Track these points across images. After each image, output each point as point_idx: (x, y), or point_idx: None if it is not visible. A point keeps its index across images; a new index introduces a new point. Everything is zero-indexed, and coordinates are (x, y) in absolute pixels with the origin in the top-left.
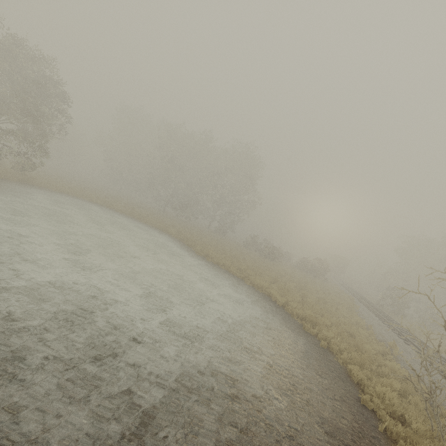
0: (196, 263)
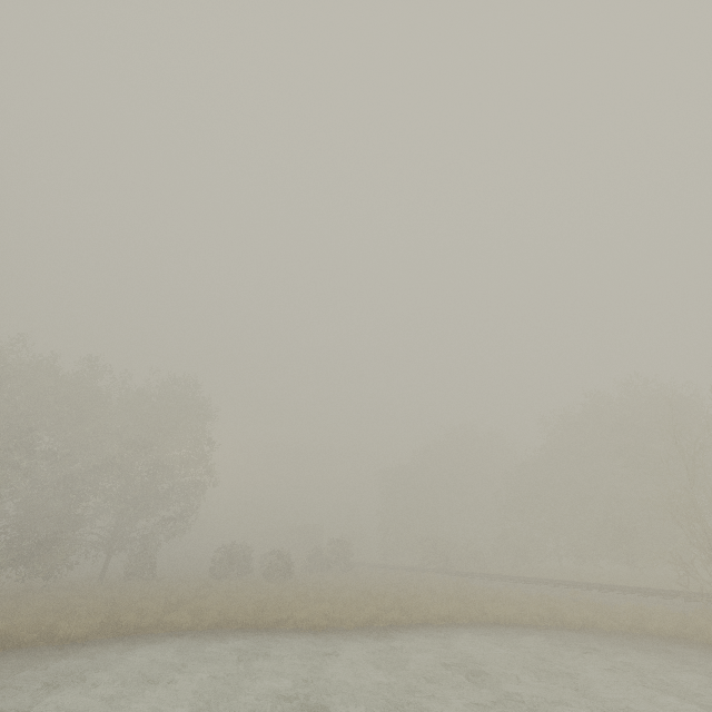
0: (380, 642)
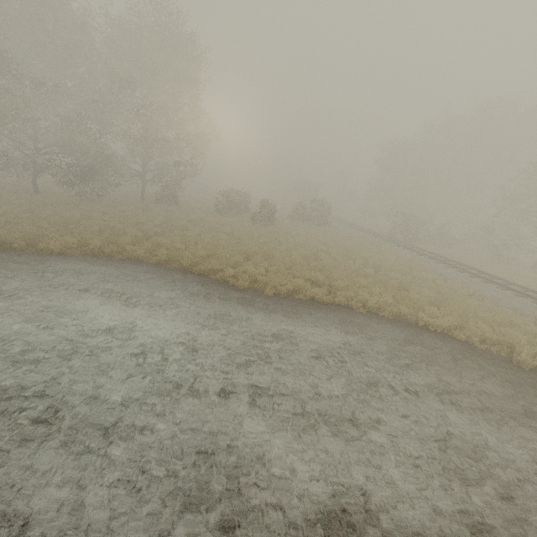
0: (282, 323)
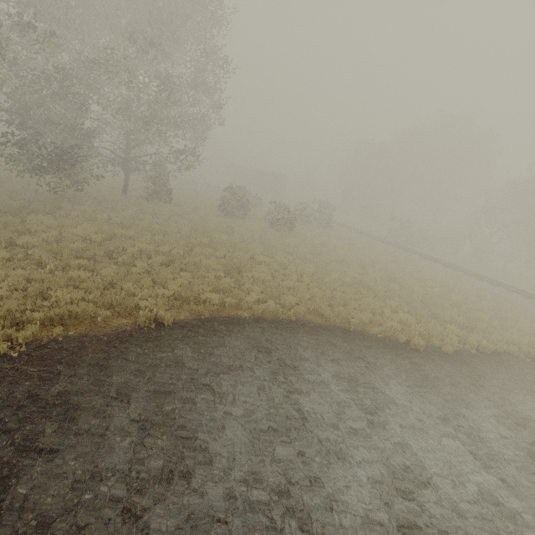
0: (519, 400)
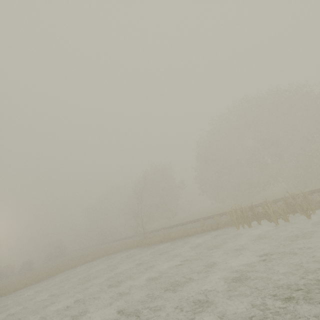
0: (38, 285)
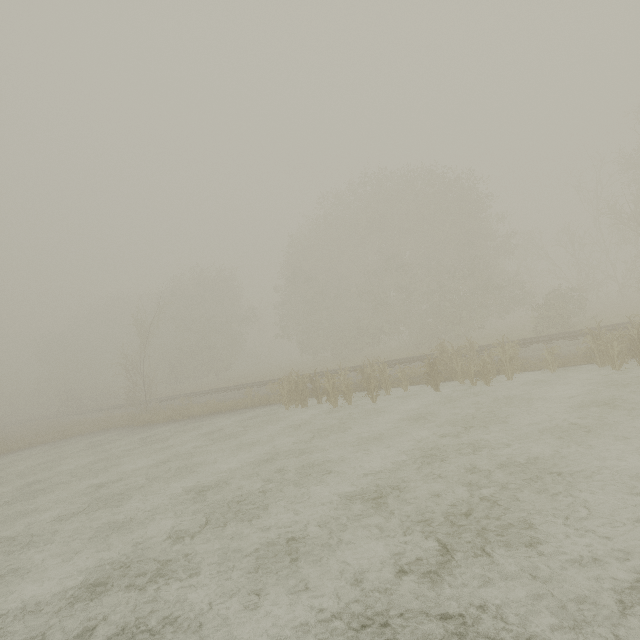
0: None
